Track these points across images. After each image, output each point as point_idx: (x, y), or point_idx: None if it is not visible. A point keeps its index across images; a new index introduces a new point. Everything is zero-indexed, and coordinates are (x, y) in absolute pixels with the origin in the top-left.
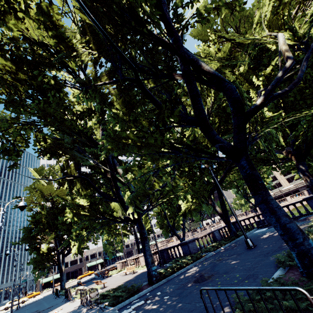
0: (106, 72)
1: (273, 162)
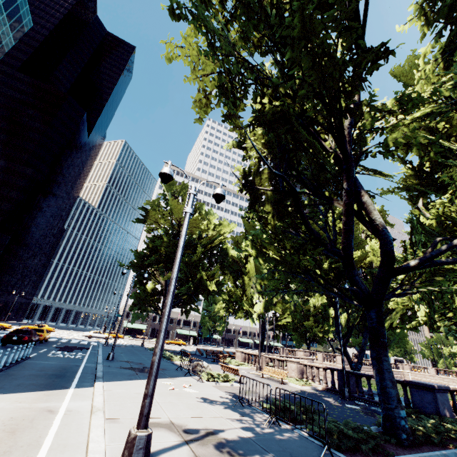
0: None
1: None
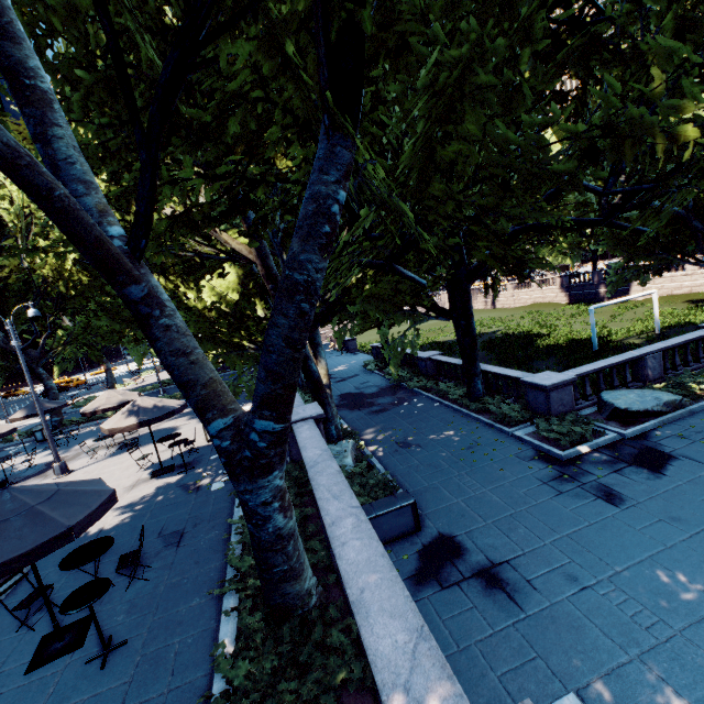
0: None
1: None
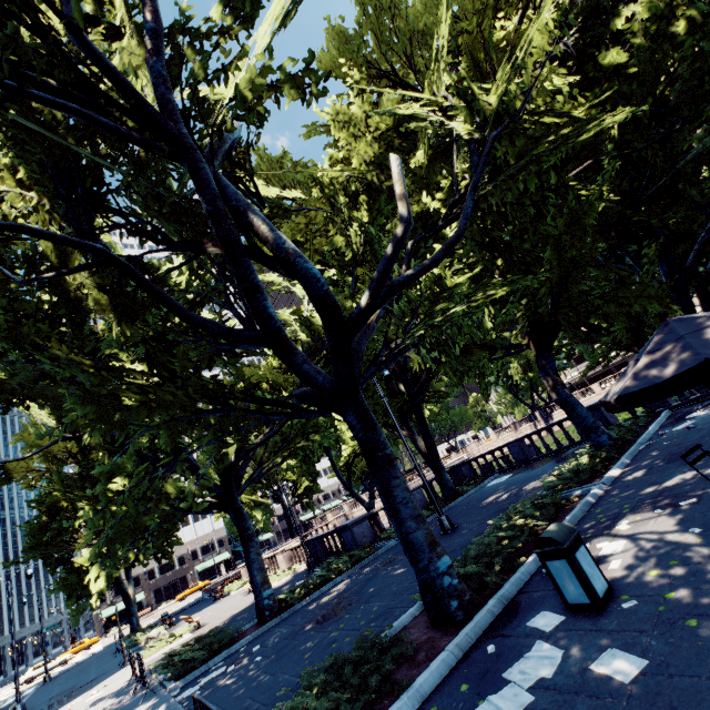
0: (71, 233)
1: (504, 350)
